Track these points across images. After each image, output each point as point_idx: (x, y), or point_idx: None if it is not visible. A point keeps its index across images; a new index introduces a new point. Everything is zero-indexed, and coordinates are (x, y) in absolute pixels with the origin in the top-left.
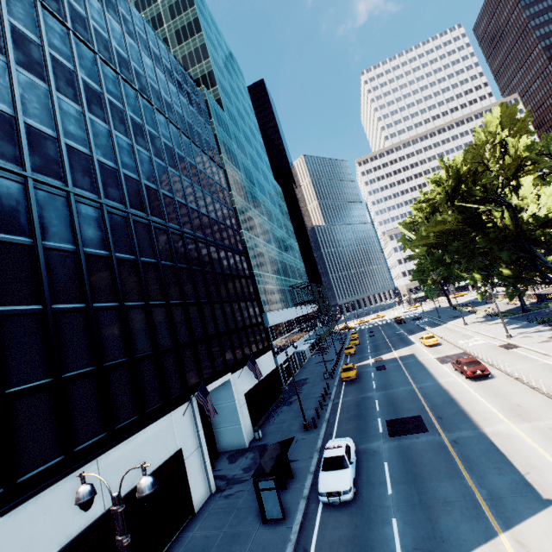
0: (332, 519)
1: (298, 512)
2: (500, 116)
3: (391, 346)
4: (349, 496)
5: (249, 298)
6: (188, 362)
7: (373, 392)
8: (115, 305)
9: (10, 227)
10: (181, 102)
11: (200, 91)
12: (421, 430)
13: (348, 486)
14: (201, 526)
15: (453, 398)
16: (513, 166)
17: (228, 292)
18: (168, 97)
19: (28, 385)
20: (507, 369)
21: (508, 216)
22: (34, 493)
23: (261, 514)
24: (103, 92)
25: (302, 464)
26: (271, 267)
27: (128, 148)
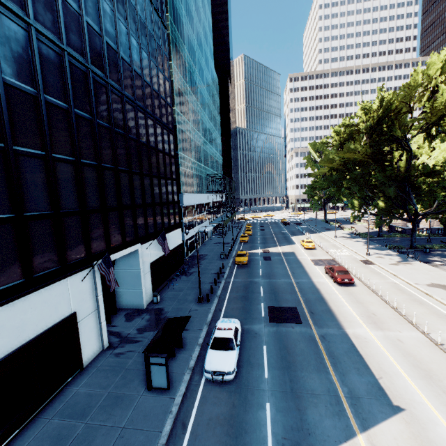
0: (212, 395)
1: (183, 383)
2: (445, 61)
3: (277, 242)
4: (232, 377)
5: (170, 177)
6: (95, 229)
7: (260, 279)
8: None
9: None
10: None
11: None
12: (296, 321)
13: (232, 367)
14: (87, 382)
15: (323, 297)
16: (440, 113)
17: (150, 166)
18: None
19: None
20: (365, 281)
21: (404, 159)
22: None
23: (147, 382)
24: None
25: (192, 334)
26: (194, 153)
27: None
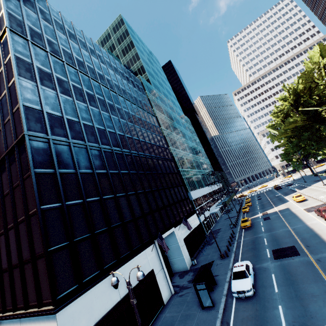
0: (242, 306)
1: (221, 303)
2: (320, 51)
3: (272, 204)
4: (250, 293)
5: (179, 185)
6: (150, 223)
7: (262, 234)
8: (112, 196)
9: (66, 166)
10: (129, 87)
11: (138, 79)
12: (295, 254)
13: (249, 287)
14: (168, 311)
15: (316, 234)
16: None
17: (166, 183)
18: (123, 86)
19: (82, 237)
20: None
21: None
22: (90, 287)
23: (200, 304)
24: (95, 94)
25: (221, 277)
26: (189, 165)
27: (108, 118)
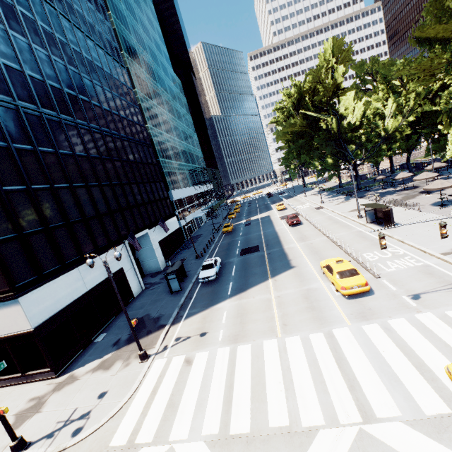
0: (204, 287)
1: (189, 288)
2: (333, 47)
3: (258, 212)
4: (213, 278)
5: (157, 180)
6: (119, 222)
7: (239, 237)
8: (67, 186)
9: None
10: None
11: None
12: (256, 251)
13: (213, 274)
14: (139, 301)
15: (278, 236)
16: (332, 89)
17: (141, 176)
18: None
19: (33, 230)
20: (311, 220)
21: (334, 122)
22: (52, 279)
23: (170, 290)
24: (15, 5)
25: (193, 272)
26: (173, 155)
27: (46, 60)
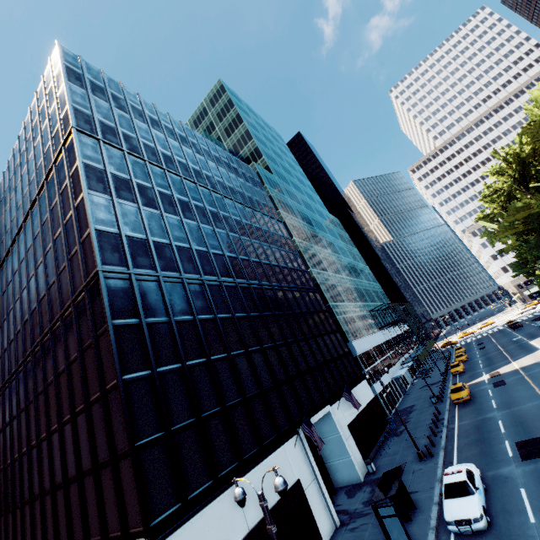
0: None
1: None
2: None
3: (508, 356)
4: (481, 524)
5: (331, 331)
6: (288, 398)
7: (494, 412)
8: (225, 356)
9: (156, 312)
10: (240, 183)
11: (252, 168)
12: None
13: (477, 513)
14: None
15: None
16: None
17: (309, 329)
18: (230, 183)
19: (183, 423)
20: None
21: None
22: (199, 508)
23: None
24: (190, 201)
25: (423, 495)
26: (345, 296)
27: (211, 233)
